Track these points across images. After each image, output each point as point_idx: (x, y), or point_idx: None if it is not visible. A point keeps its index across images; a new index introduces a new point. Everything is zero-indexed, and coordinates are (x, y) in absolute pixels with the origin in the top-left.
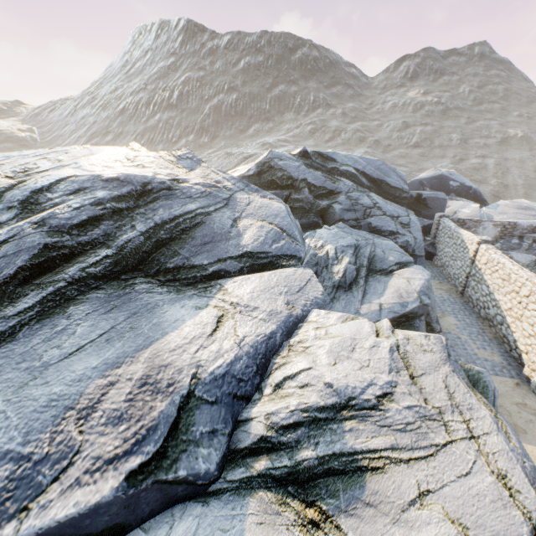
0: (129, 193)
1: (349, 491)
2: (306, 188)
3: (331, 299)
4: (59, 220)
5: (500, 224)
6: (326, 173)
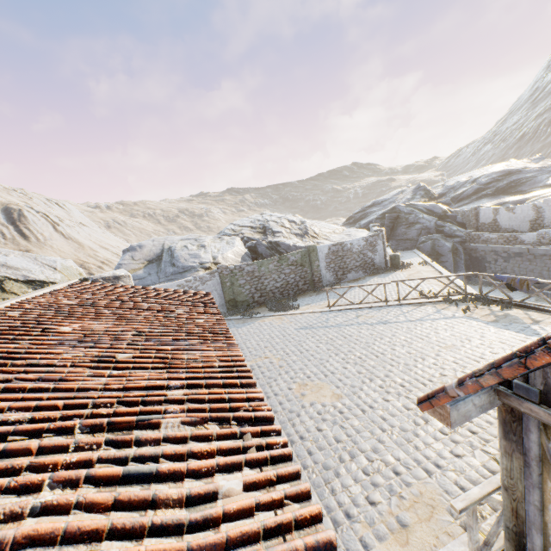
0: (503, 175)
1: None
2: None
3: None
4: (481, 183)
5: None
6: None
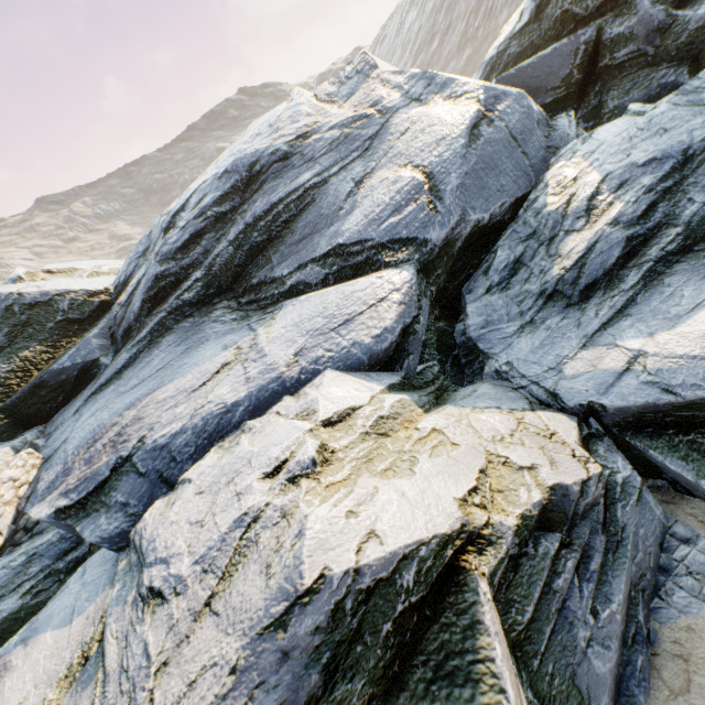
0: (233, 188)
1: (94, 670)
2: None
3: (521, 325)
4: (169, 246)
5: None
6: None
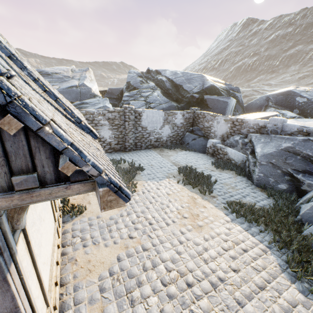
0: None
1: None
2: (126, 86)
3: None
4: None
5: (230, 120)
6: (144, 80)
